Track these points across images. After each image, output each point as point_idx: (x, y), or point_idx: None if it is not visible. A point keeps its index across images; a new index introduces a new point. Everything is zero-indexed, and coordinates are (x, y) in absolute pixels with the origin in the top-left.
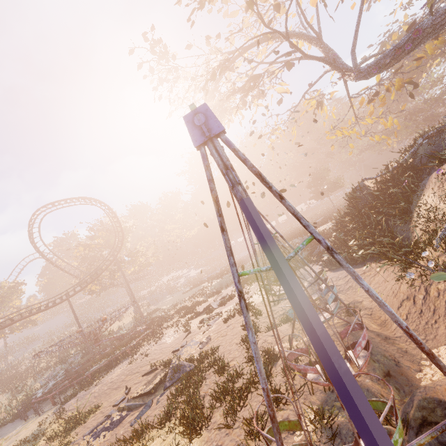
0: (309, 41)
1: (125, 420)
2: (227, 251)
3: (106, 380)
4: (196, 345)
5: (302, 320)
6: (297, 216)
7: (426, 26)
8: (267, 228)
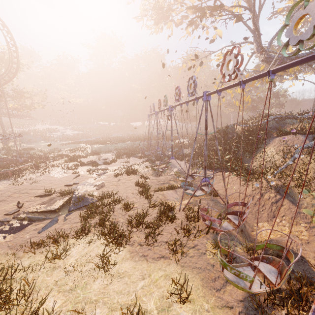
0: None
1: (28, 228)
2: None
3: None
4: (91, 186)
5: None
6: None
7: None
8: None
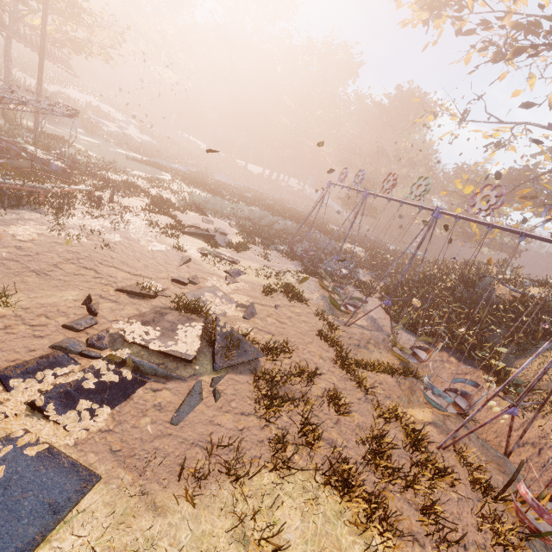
0: None
1: (140, 396)
2: None
3: None
4: (231, 305)
5: None
6: None
7: None
8: None
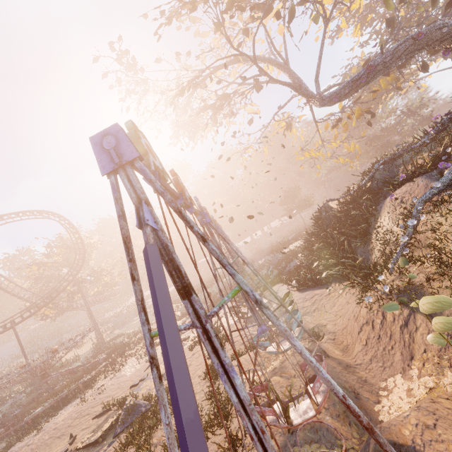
0: (278, 67)
1: None
2: (138, 306)
3: (49, 426)
4: None
5: (180, 441)
6: (222, 262)
7: (378, 63)
8: (166, 289)
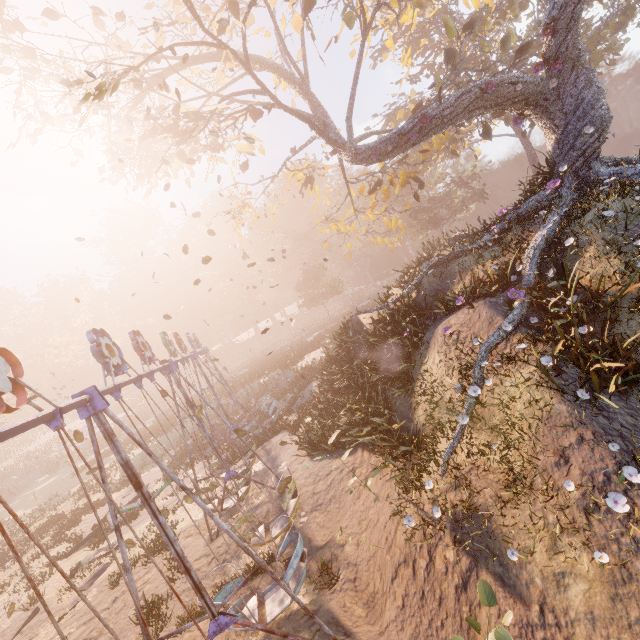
0: (292, 83)
1: None
2: None
3: None
4: None
5: None
6: None
7: (435, 114)
8: None
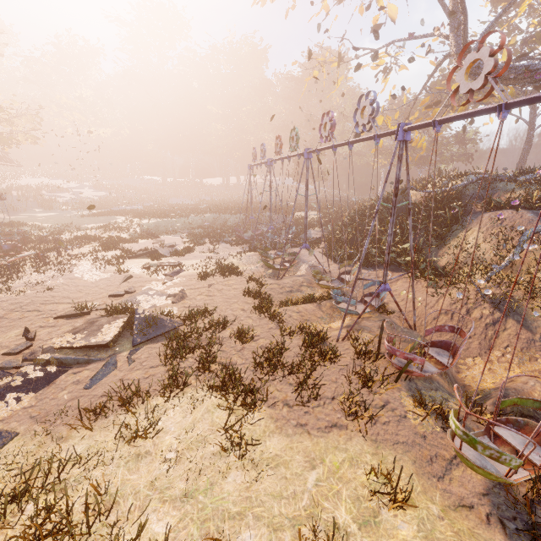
0: None
1: (62, 379)
2: None
3: None
4: (162, 297)
5: None
6: None
7: None
8: None
